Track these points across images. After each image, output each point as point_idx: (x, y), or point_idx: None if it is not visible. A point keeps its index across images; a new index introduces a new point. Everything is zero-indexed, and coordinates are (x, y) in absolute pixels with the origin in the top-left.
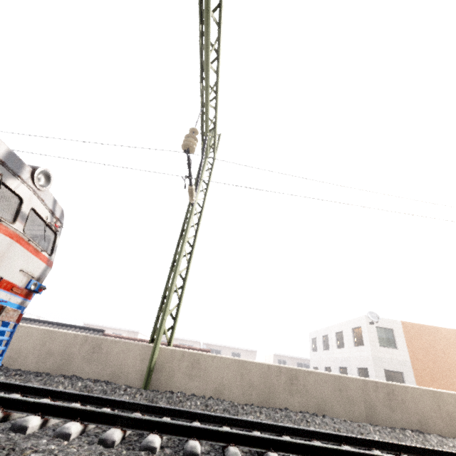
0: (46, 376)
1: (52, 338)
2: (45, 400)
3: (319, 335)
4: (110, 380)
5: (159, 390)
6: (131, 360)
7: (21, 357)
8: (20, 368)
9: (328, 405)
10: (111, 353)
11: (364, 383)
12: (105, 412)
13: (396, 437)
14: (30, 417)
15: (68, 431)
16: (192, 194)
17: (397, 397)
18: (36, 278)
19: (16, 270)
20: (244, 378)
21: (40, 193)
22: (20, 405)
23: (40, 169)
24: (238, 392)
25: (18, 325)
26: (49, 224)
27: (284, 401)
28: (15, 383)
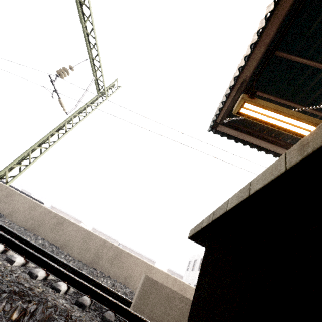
0: None
1: None
2: None
3: (193, 259)
4: None
5: None
6: None
7: None
8: None
9: (70, 246)
10: None
11: (104, 242)
12: None
13: (80, 267)
14: None
15: None
16: (61, 105)
17: (121, 259)
18: None
19: None
20: (30, 212)
21: None
22: None
23: None
24: (21, 218)
25: None
26: None
27: (45, 233)
28: None
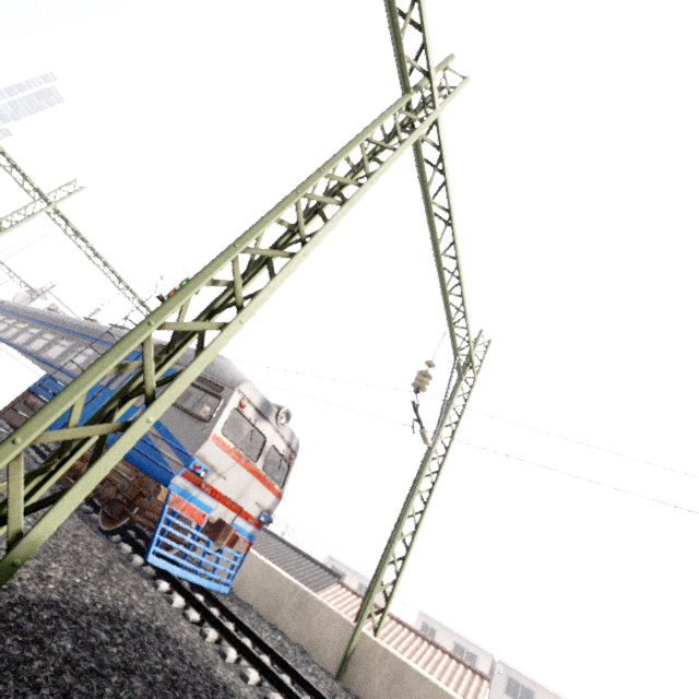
0: (258, 616)
1: (270, 576)
2: (247, 640)
3: None
4: (307, 649)
5: (351, 690)
6: (331, 634)
7: (245, 586)
8: (243, 598)
9: None
10: (314, 617)
11: None
12: (277, 675)
13: None
14: (231, 648)
15: (248, 675)
16: (424, 438)
17: None
18: (267, 510)
19: (253, 502)
20: None
21: (281, 430)
22: (228, 635)
23: (283, 410)
24: None
25: (249, 551)
26: (284, 457)
27: None
28: (233, 613)
